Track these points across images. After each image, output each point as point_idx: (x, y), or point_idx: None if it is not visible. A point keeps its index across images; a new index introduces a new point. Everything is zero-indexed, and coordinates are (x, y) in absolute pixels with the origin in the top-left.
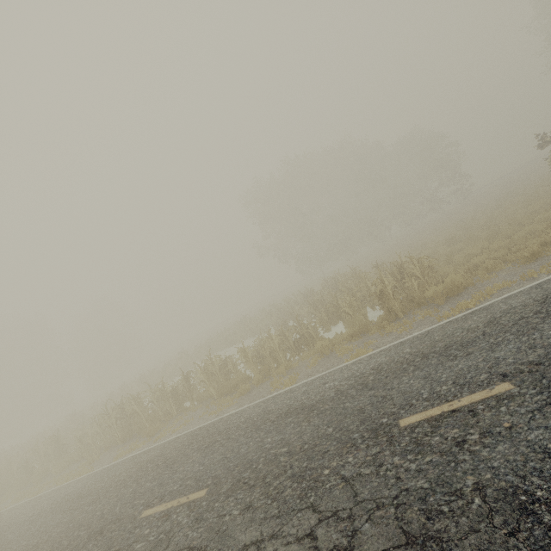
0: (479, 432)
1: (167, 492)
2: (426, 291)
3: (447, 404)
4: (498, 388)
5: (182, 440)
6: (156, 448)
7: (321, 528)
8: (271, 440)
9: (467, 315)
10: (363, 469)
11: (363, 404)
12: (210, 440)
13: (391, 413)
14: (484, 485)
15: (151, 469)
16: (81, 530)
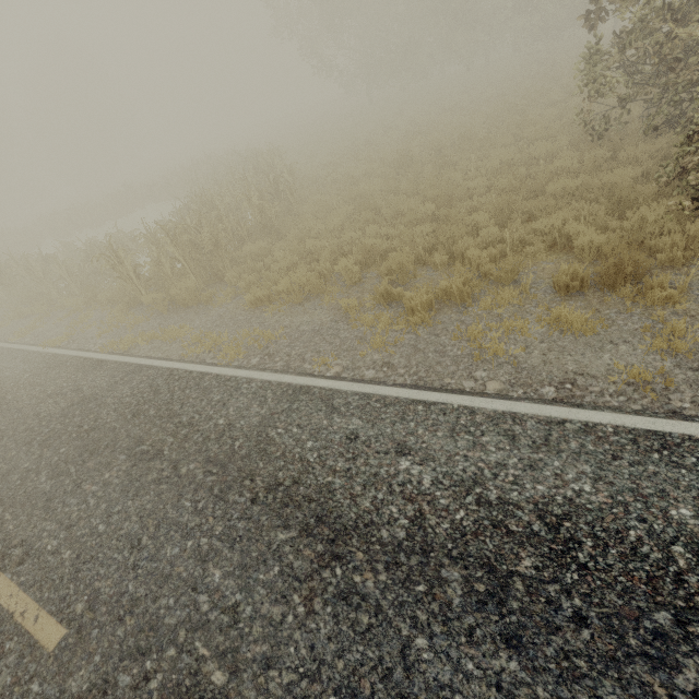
0: None
1: None
2: (140, 296)
3: None
4: None
5: None
6: None
7: None
8: None
9: (91, 364)
10: None
11: None
12: None
13: None
14: None
15: None
16: None
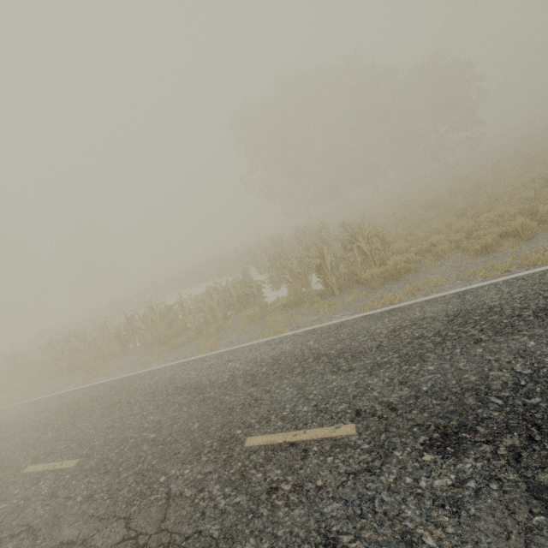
0: (293, 483)
1: (55, 449)
2: (362, 273)
3: (293, 432)
4: (342, 429)
5: (102, 389)
6: (81, 391)
7: None
8: (152, 419)
9: (384, 313)
10: (187, 489)
11: (237, 402)
12: (117, 398)
13: (248, 425)
14: None
15: (62, 416)
16: None
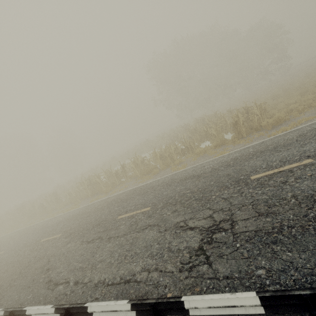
0: (294, 178)
1: (128, 209)
2: (262, 122)
3: (276, 169)
4: (305, 161)
5: (127, 192)
6: (113, 196)
7: (215, 214)
8: (179, 188)
9: (286, 133)
10: (233, 195)
11: (229, 172)
12: (144, 191)
13: (245, 174)
14: (296, 195)
15: (114, 203)
16: (87, 225)
